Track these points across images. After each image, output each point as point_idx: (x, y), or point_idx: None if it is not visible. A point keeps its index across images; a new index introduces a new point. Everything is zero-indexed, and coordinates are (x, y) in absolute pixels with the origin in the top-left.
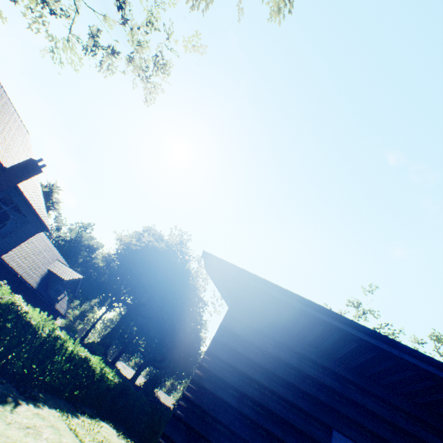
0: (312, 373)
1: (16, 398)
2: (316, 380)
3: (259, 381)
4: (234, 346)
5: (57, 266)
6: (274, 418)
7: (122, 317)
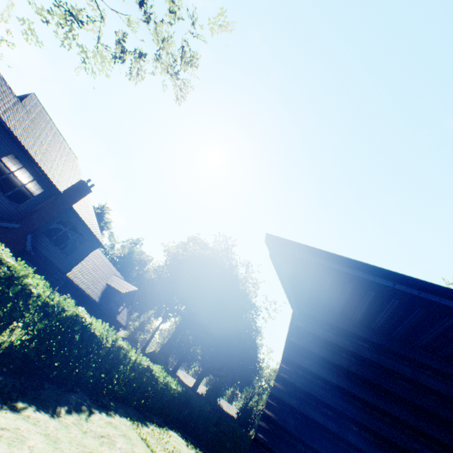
0: (437, 387)
1: (90, 406)
2: (446, 397)
3: (361, 398)
4: (318, 352)
5: (114, 280)
6: (393, 449)
7: (177, 326)
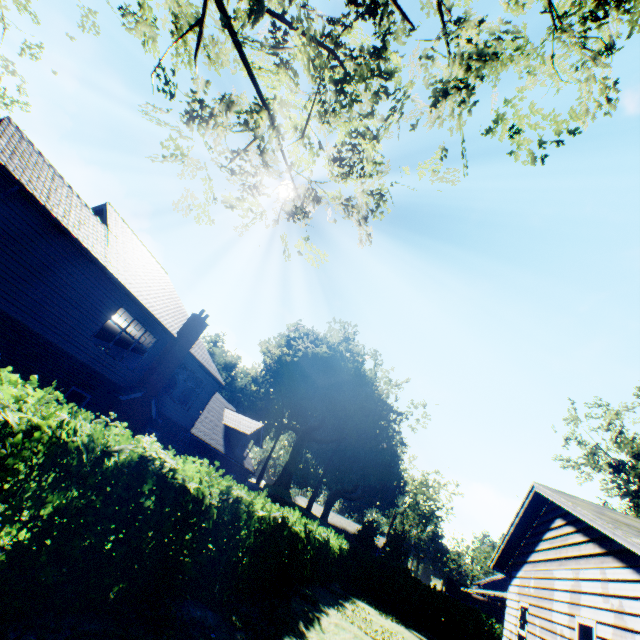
0: None
1: (312, 611)
2: None
3: None
4: None
5: (230, 416)
6: None
7: (293, 447)
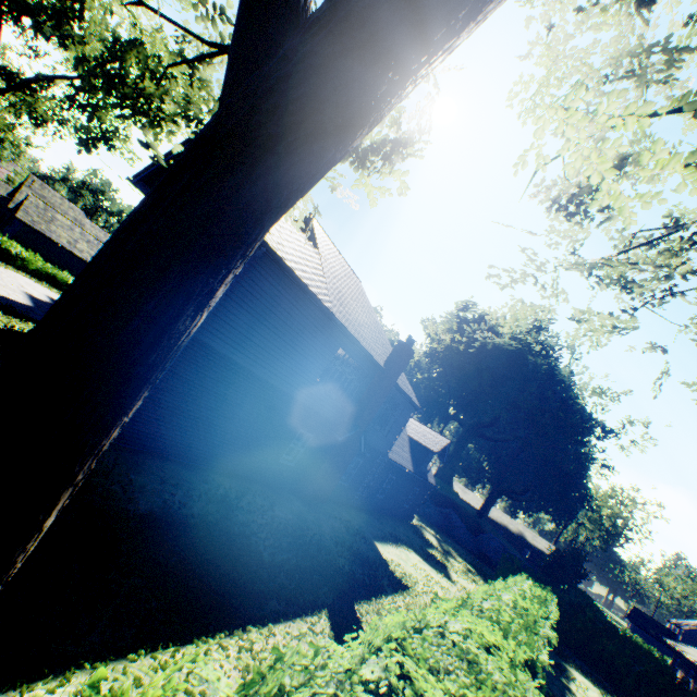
0: None
1: None
2: None
3: None
4: None
5: (412, 427)
6: None
7: (457, 440)
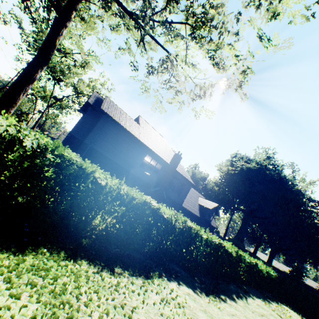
0: None
1: (242, 293)
2: None
3: None
4: None
5: (201, 200)
6: None
7: (242, 220)
